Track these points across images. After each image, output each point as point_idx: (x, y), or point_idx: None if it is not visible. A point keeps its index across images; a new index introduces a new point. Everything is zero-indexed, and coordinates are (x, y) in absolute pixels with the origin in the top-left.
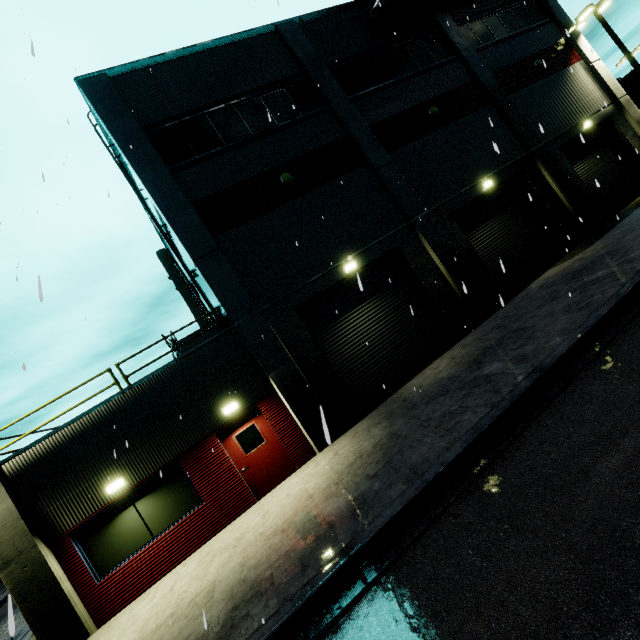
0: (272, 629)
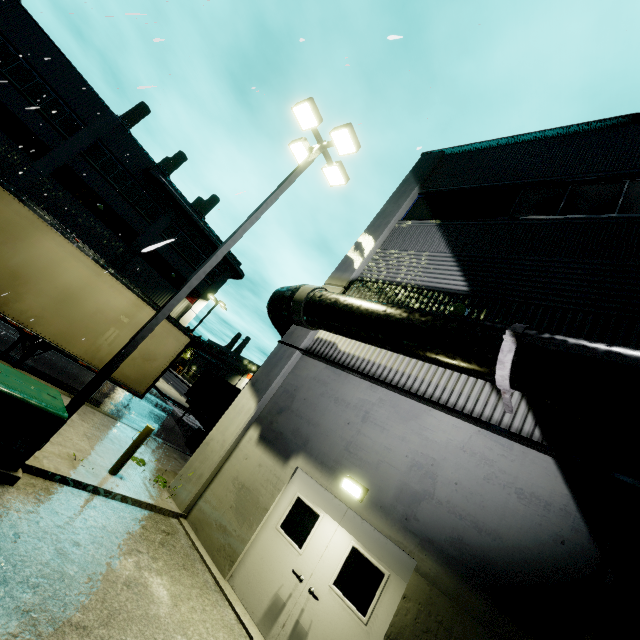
0: None
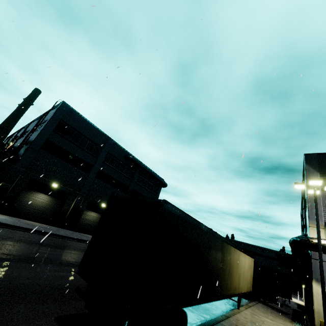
0: None
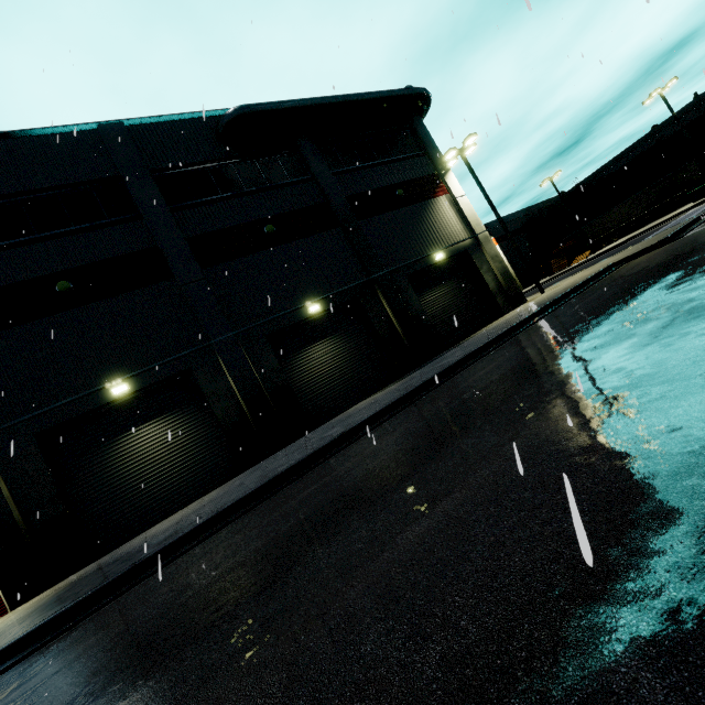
0: None
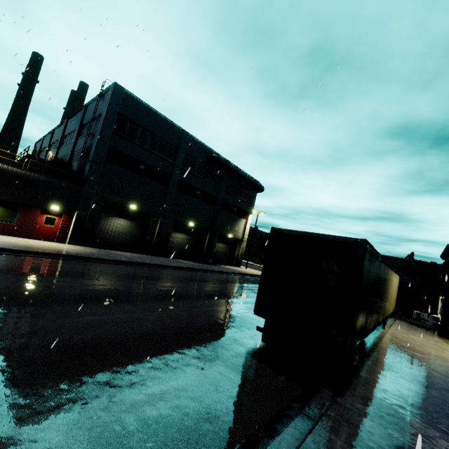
0: (47, 252)
